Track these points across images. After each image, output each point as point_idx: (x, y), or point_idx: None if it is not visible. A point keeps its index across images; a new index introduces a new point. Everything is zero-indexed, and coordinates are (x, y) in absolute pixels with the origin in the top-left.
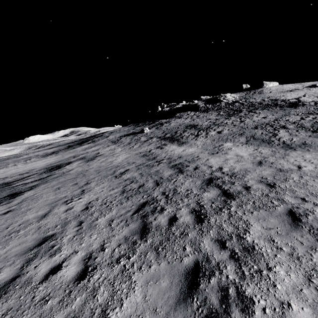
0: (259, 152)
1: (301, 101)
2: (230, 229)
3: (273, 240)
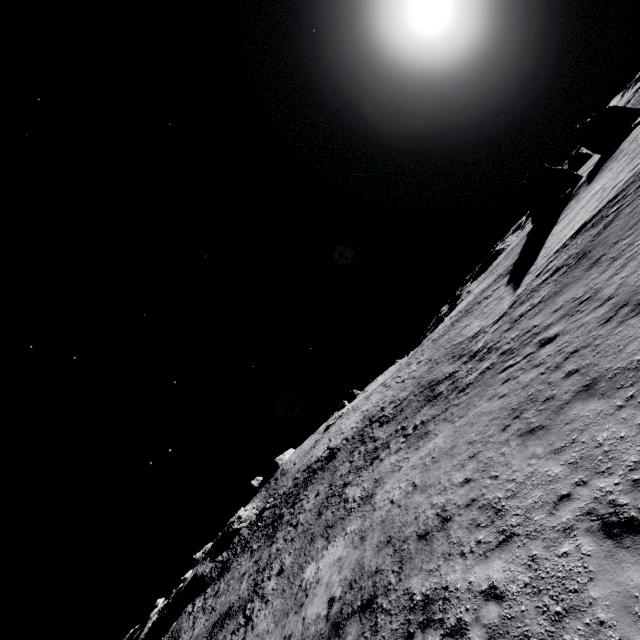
0: (350, 533)
1: (333, 447)
2: (401, 618)
3: (430, 570)
